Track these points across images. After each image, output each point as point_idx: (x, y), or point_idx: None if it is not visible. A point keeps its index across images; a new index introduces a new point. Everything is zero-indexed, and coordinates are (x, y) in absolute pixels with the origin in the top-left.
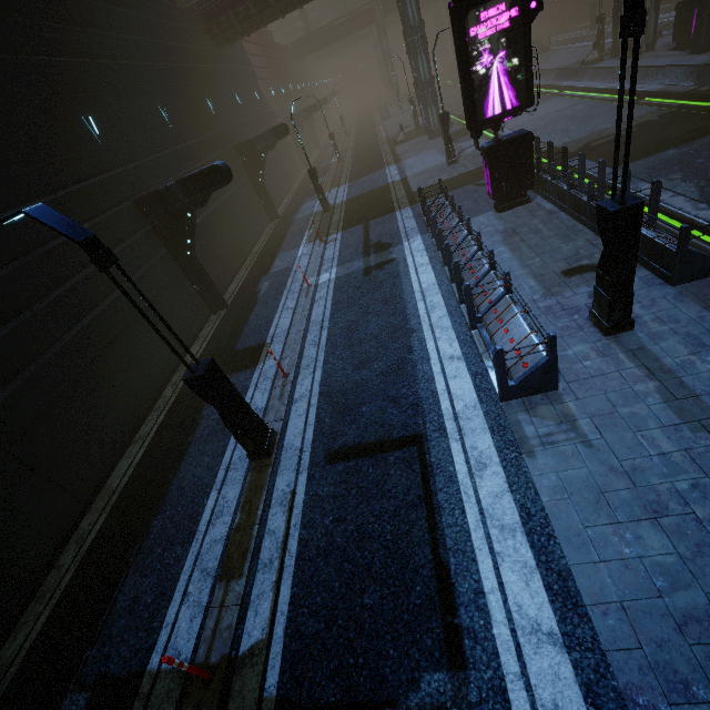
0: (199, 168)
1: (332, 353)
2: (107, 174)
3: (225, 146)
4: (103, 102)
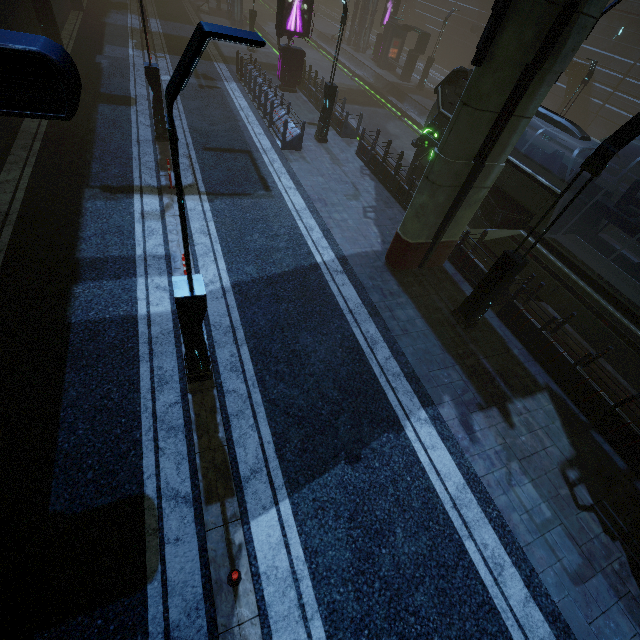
0: None
1: (190, 116)
2: None
3: None
4: None
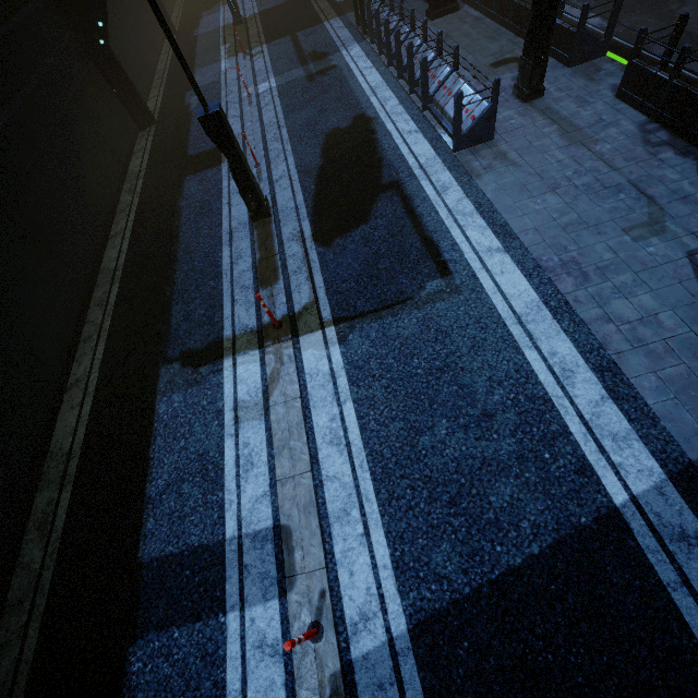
0: None
1: (298, 144)
2: None
3: None
4: None
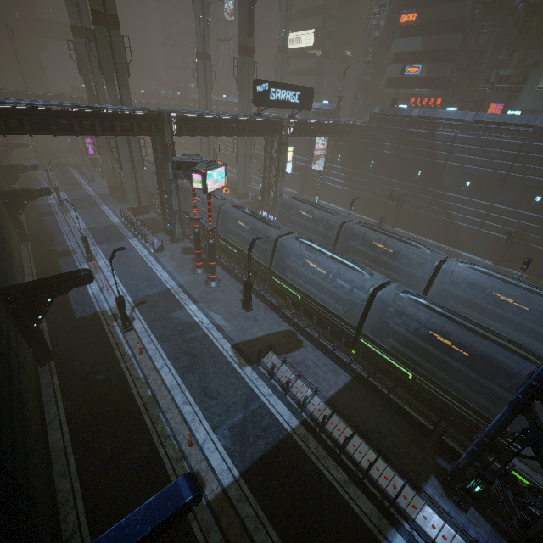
0: None
1: (59, 180)
2: None
3: None
4: None
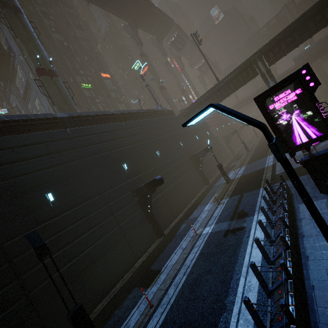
0: (168, 170)
1: (177, 300)
2: (124, 183)
3: (186, 158)
4: (133, 157)
